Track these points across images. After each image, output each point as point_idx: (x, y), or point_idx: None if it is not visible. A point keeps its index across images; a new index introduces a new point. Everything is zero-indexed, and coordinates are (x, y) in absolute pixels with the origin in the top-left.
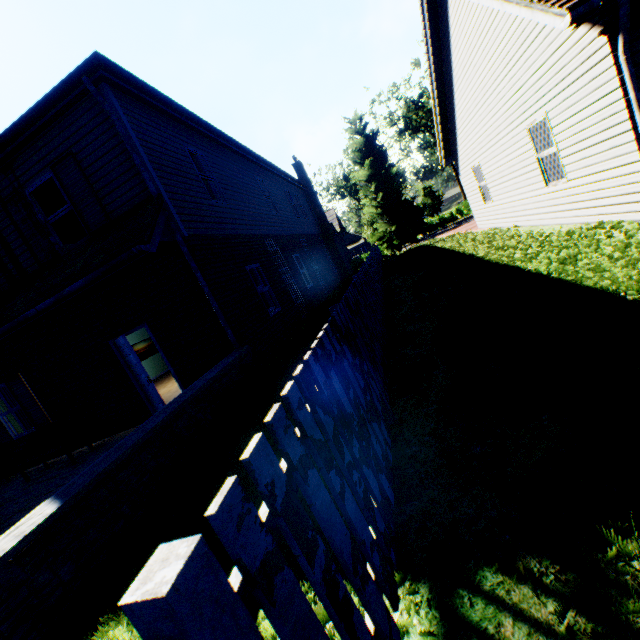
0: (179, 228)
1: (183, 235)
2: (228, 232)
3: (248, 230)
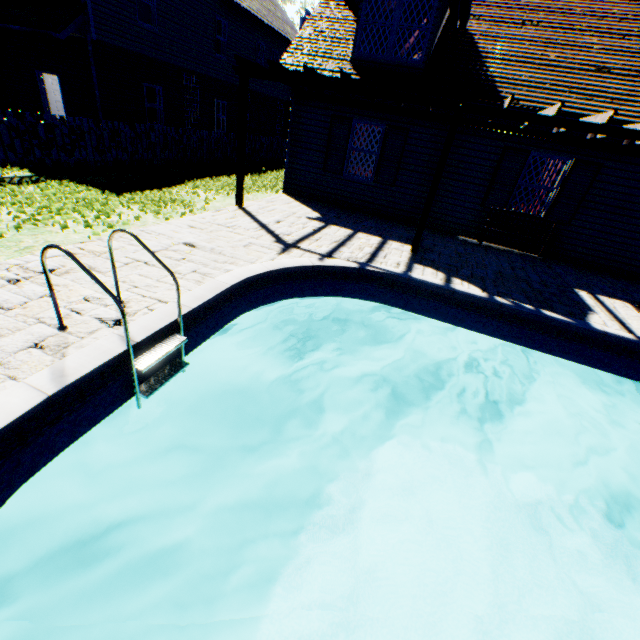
0: (91, 32)
1: (92, 38)
2: (142, 52)
3: (168, 59)
